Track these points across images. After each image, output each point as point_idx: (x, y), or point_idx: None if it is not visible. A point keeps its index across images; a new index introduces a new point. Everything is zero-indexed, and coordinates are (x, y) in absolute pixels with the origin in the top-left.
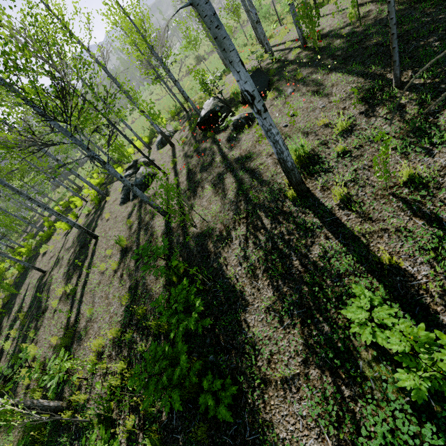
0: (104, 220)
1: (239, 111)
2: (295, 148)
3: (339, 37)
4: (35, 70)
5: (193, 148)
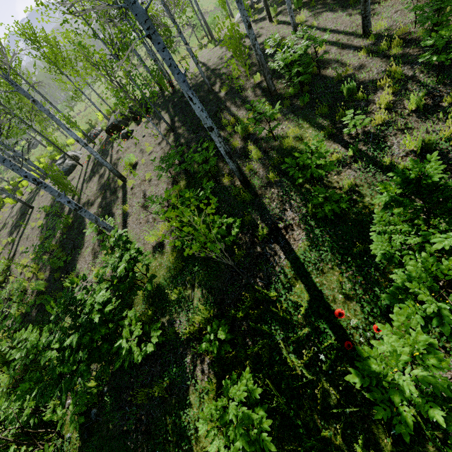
0: (40, 196)
1: (130, 125)
2: (128, 158)
3: None
4: None
5: (101, 148)
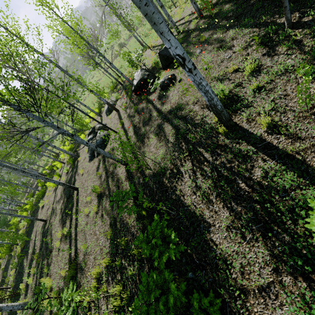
0: (79, 175)
1: (161, 75)
2: (217, 93)
3: (227, 3)
4: (6, 77)
5: (133, 110)
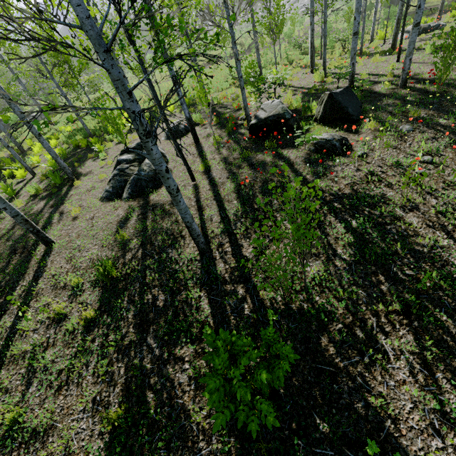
0: (67, 216)
1: (314, 129)
2: None
3: None
4: None
5: (240, 155)
